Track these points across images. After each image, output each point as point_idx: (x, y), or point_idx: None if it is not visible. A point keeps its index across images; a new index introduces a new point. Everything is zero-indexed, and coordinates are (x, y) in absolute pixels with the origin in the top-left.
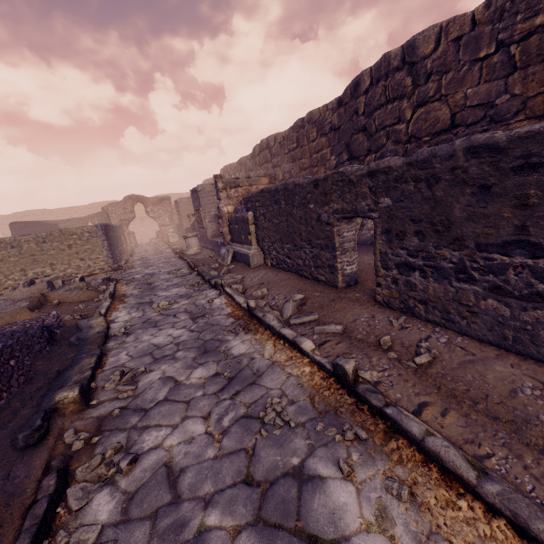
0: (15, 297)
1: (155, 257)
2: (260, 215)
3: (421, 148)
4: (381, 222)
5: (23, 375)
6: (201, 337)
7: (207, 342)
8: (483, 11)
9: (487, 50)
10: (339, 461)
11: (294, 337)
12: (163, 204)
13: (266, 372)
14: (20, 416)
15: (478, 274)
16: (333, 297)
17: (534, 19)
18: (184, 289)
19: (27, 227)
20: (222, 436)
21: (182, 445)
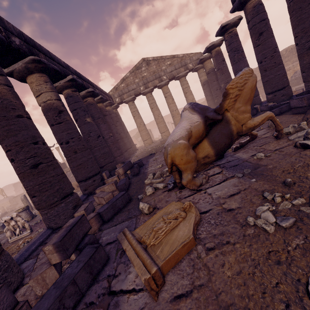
0: None
1: None
2: None
3: None
4: None
5: None
6: None
7: None
8: None
9: None
10: None
11: None
12: None
13: None
14: None
15: None
16: None
17: None
18: None
19: None
20: None
21: None
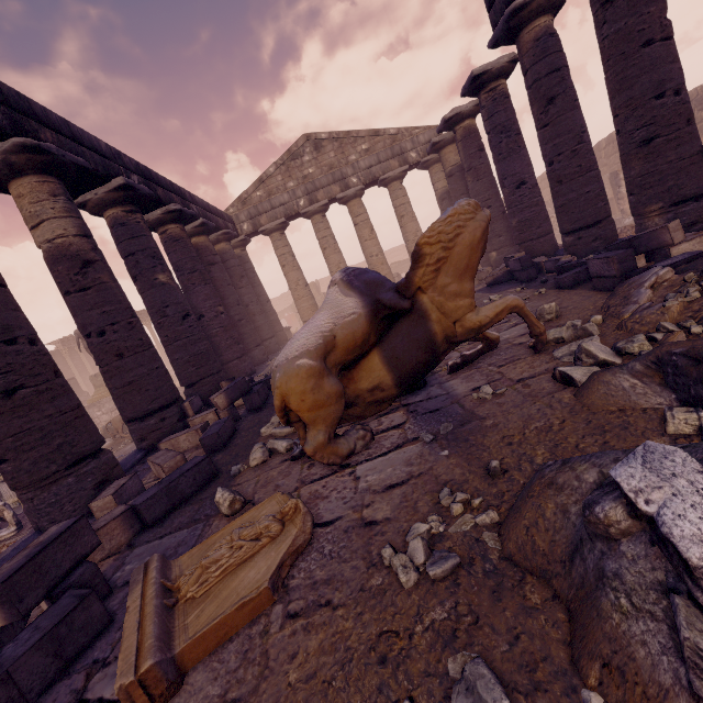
0: None
1: None
2: None
3: None
4: None
5: None
6: None
7: None
8: None
9: None
10: None
11: None
12: None
13: None
14: None
15: None
16: None
17: None
18: None
19: (399, 265)
20: None
21: None
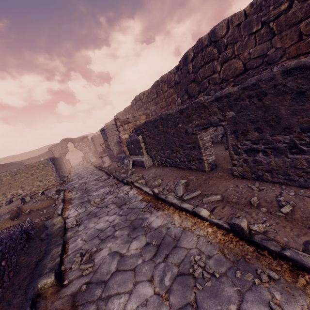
0: (1, 213)
1: (84, 171)
2: (146, 136)
3: (229, 85)
4: (229, 126)
5: (12, 270)
6: (128, 218)
7: (133, 222)
8: (250, 8)
9: (256, 27)
10: (270, 304)
11: (192, 208)
12: (84, 140)
13: (181, 237)
14: (13, 305)
15: (306, 147)
16: (205, 177)
17: (280, 7)
18: (107, 188)
19: (4, 167)
20: (167, 294)
21: (140, 308)
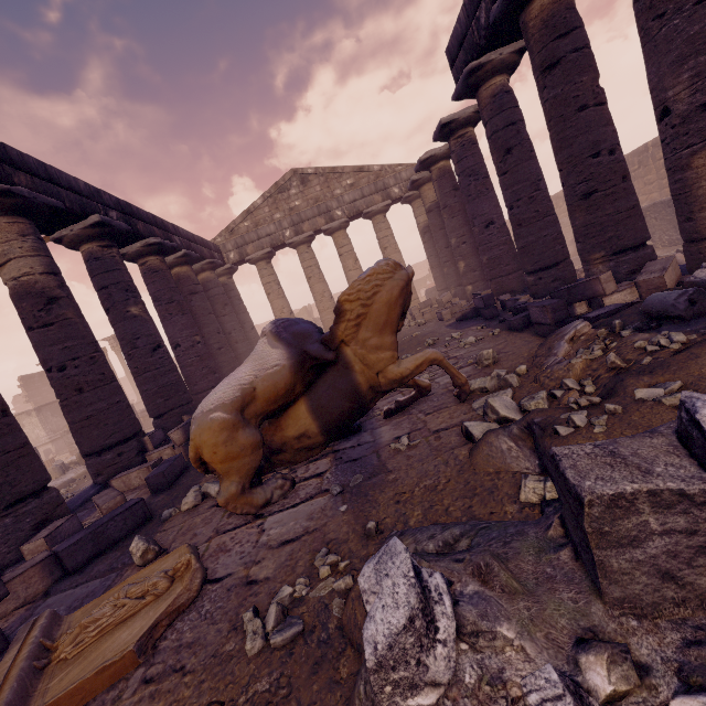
0: None
1: None
2: (650, 219)
3: None
4: None
5: None
6: None
7: None
8: None
9: None
10: None
11: None
12: None
13: None
14: None
15: None
16: None
17: None
18: None
19: None
20: None
21: None
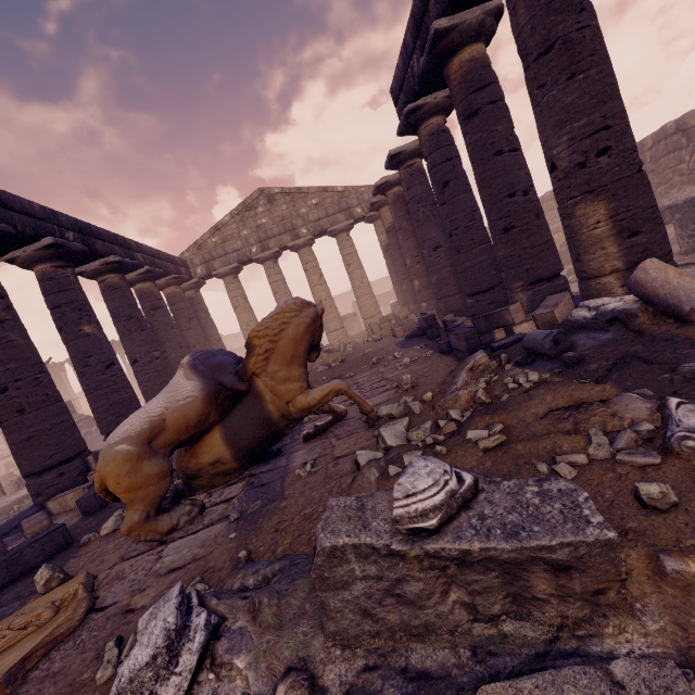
0: None
1: None
2: None
3: None
4: (677, 224)
5: None
6: None
7: None
8: None
9: None
10: None
11: None
12: None
13: None
14: None
15: None
16: None
17: None
18: None
19: None
20: None
21: None
